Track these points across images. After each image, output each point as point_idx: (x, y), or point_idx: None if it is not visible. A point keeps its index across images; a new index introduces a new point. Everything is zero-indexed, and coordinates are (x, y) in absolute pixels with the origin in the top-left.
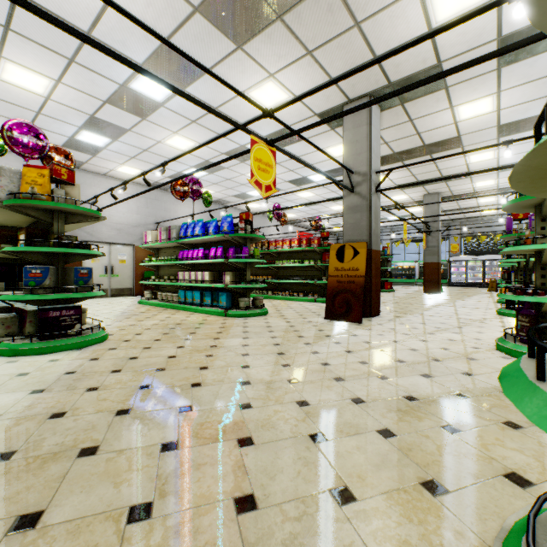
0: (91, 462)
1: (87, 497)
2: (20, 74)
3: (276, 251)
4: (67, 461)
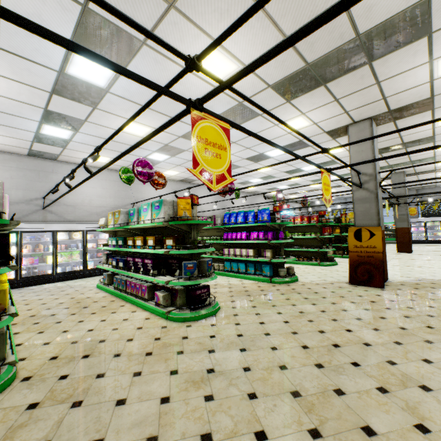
0: (351, 399)
1: (380, 419)
2: (135, 127)
3: None
4: (336, 397)
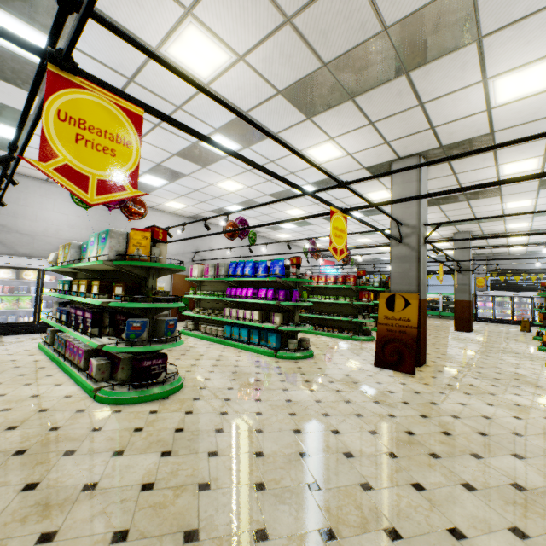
0: None
1: None
2: None
3: (310, 286)
4: (250, 545)
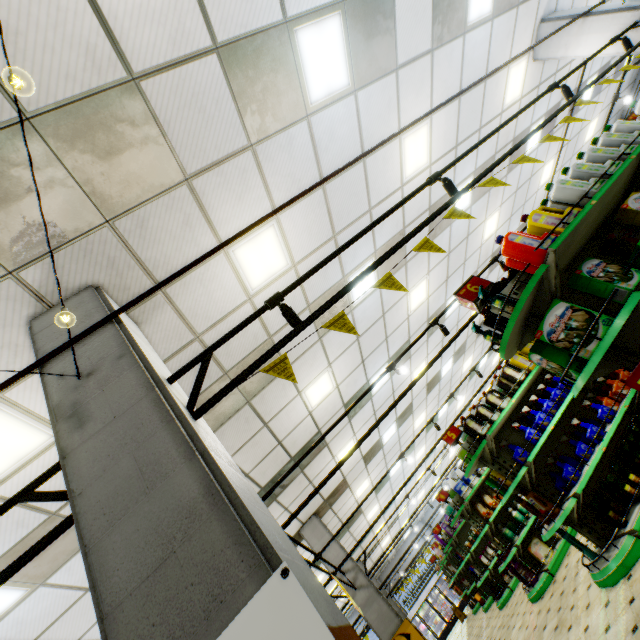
0: None
1: None
2: None
3: None
4: None
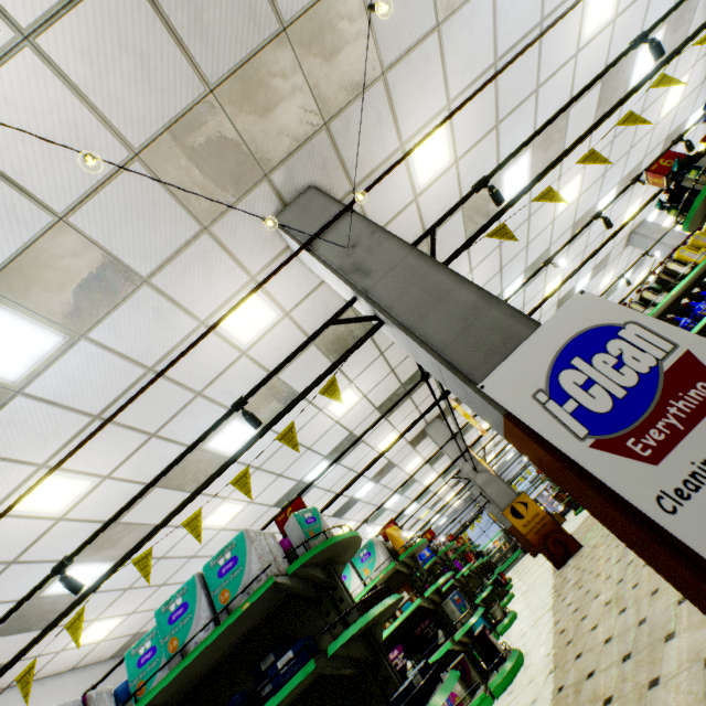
0: None
1: None
2: (224, 510)
3: None
4: None
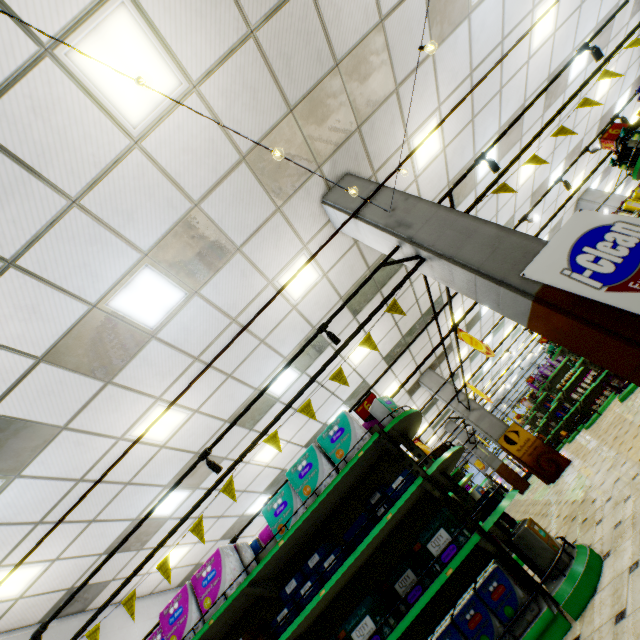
0: None
1: None
2: (269, 448)
3: None
4: None
